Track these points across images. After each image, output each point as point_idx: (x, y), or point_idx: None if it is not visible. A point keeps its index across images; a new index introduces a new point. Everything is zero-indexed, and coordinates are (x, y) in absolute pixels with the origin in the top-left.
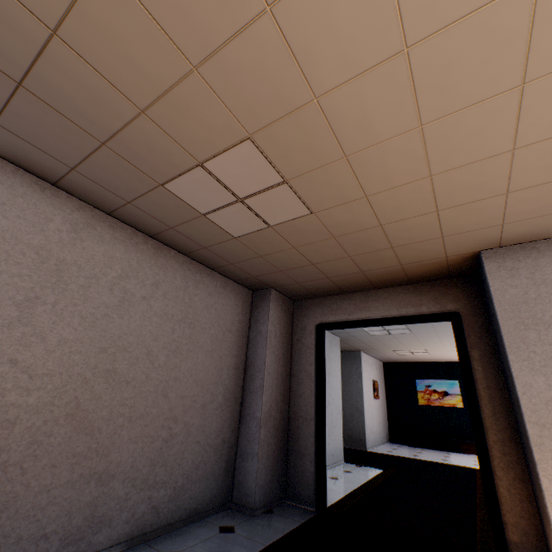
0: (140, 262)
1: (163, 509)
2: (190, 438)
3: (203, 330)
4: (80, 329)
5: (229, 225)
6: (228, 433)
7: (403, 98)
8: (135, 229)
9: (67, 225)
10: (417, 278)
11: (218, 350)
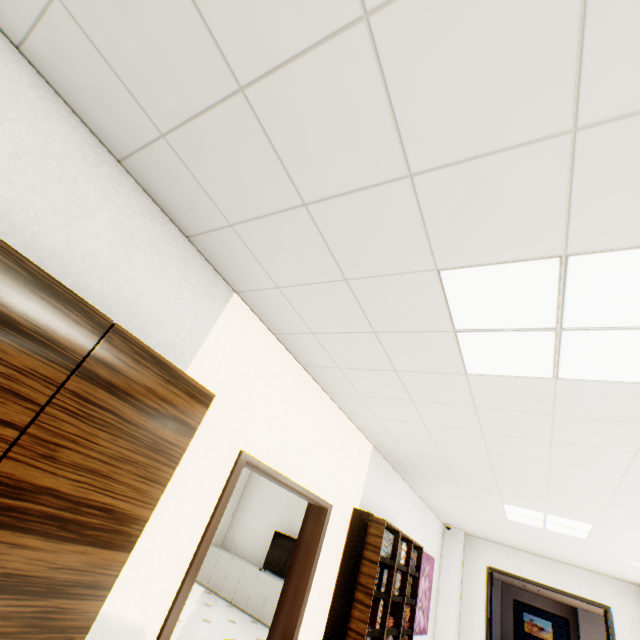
0: None
1: None
2: None
3: None
4: None
5: (514, 582)
6: None
7: (569, 600)
8: None
9: None
10: (555, 600)
11: None
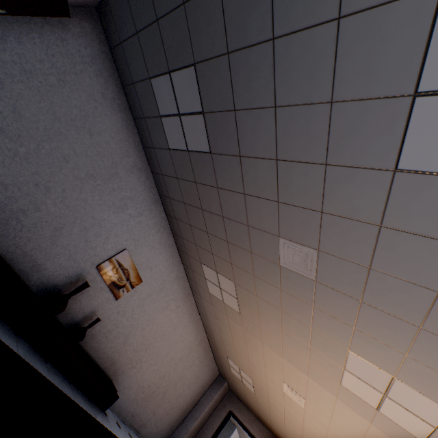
0: (203, 353)
1: (151, 435)
2: (170, 417)
3: (198, 382)
4: (181, 369)
5: (233, 370)
6: (175, 424)
7: (282, 410)
8: (209, 343)
9: (199, 340)
10: (275, 434)
11: (196, 391)
